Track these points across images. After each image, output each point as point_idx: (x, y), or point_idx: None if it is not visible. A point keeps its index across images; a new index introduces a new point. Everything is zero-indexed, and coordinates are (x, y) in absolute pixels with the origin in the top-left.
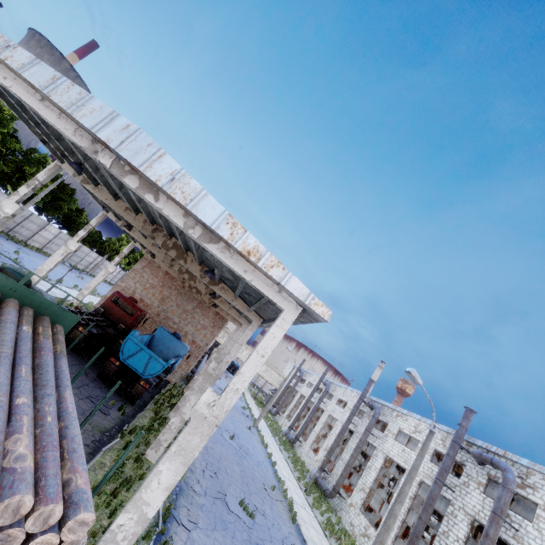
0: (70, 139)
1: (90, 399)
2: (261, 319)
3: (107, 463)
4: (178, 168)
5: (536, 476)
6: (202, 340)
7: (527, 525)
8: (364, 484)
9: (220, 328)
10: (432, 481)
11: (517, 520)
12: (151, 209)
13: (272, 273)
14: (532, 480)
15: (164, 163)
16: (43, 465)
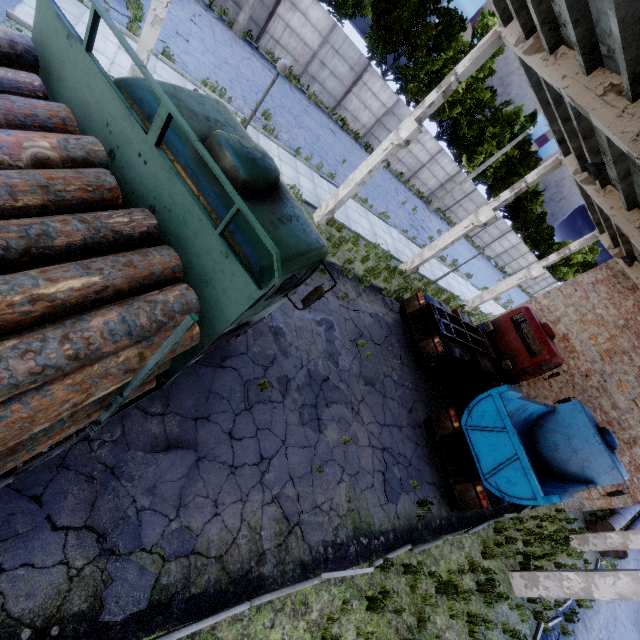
0: None
1: (383, 455)
2: None
3: (313, 610)
4: None
5: None
6: None
7: None
8: None
9: None
10: None
11: None
12: None
13: None
14: None
15: None
16: None
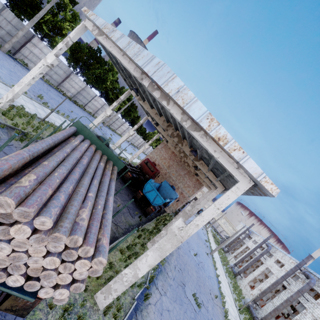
0: (132, 73)
1: (127, 208)
2: (223, 187)
3: (129, 241)
4: (182, 84)
5: None
6: (186, 193)
7: None
8: None
9: (198, 189)
10: None
11: None
12: (167, 113)
13: (234, 154)
14: None
15: (175, 82)
16: (91, 226)
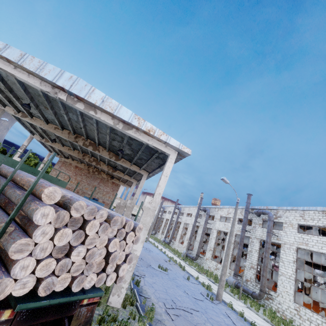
0: (38, 88)
1: None
2: (147, 173)
3: None
4: (104, 95)
5: (280, 211)
6: (108, 200)
7: (281, 232)
8: (210, 247)
9: (117, 190)
10: (240, 232)
11: (277, 232)
12: (74, 124)
13: (162, 138)
14: (279, 214)
15: (96, 94)
16: None
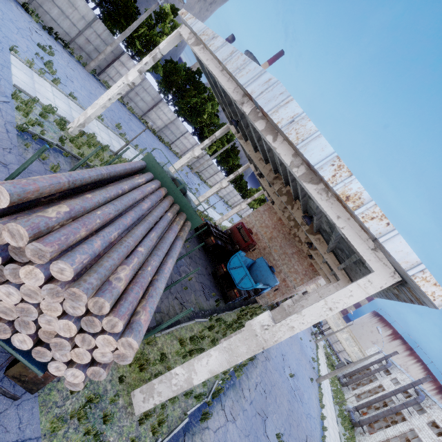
0: (230, 95)
1: (202, 285)
2: (349, 281)
3: (195, 330)
4: (299, 112)
5: None
6: (291, 281)
7: None
8: None
9: (310, 278)
10: None
11: None
12: (276, 158)
13: (370, 225)
14: None
15: (289, 108)
16: (129, 292)
